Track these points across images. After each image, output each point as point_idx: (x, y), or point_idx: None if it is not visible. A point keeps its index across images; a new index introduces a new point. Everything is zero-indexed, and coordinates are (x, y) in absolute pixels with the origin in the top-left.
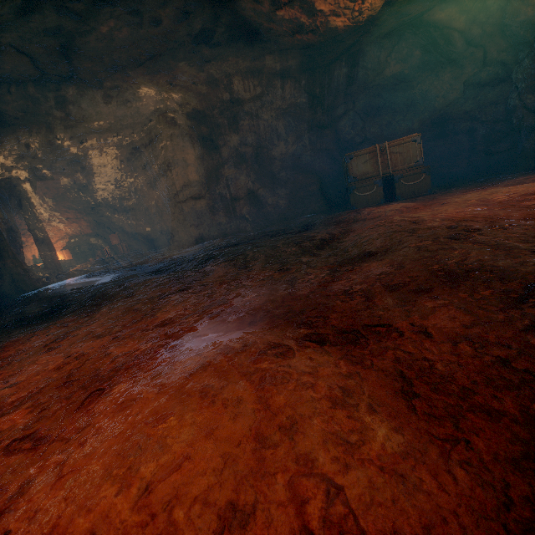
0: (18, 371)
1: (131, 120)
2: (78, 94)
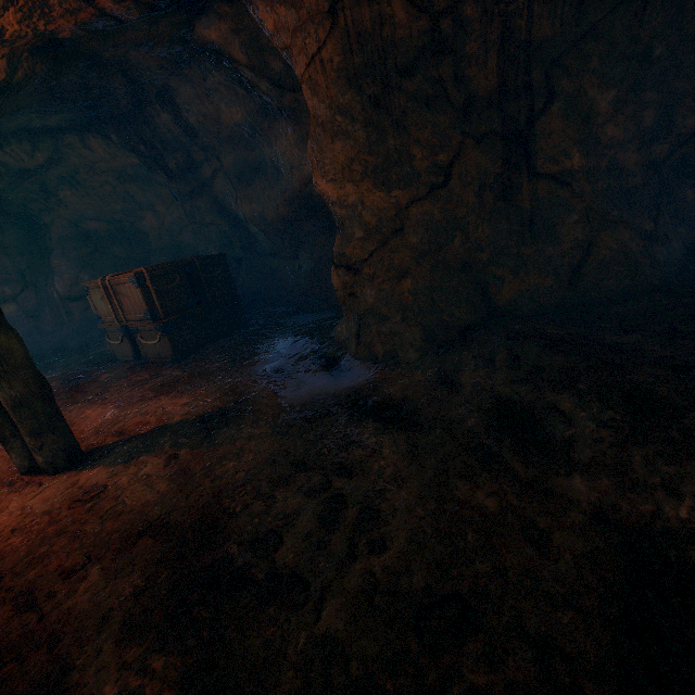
0: None
1: None
2: None
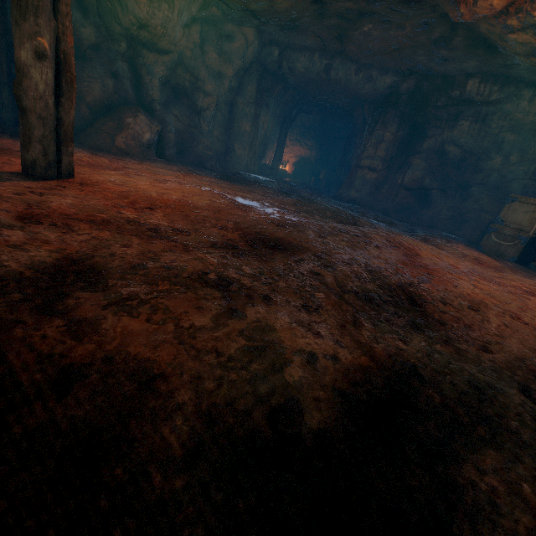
0: (199, 181)
1: (366, 91)
2: (341, 64)
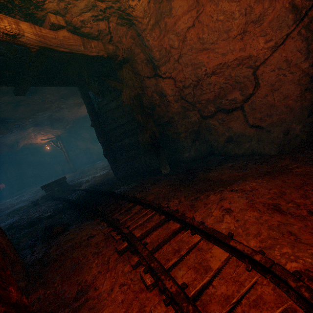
0: None
1: None
2: None
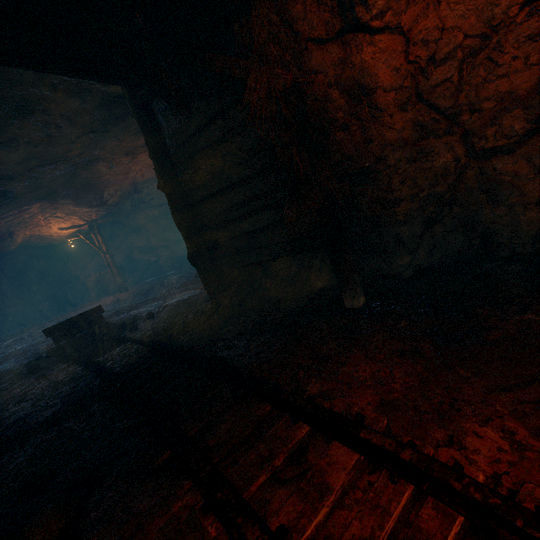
0: None
1: None
2: None
